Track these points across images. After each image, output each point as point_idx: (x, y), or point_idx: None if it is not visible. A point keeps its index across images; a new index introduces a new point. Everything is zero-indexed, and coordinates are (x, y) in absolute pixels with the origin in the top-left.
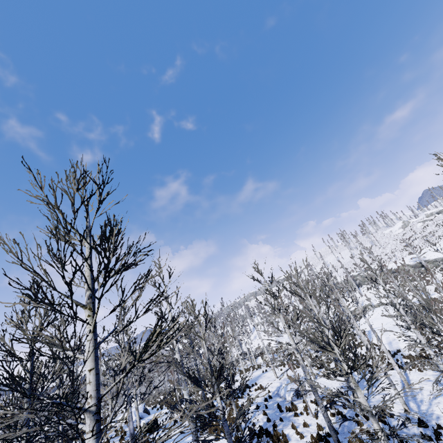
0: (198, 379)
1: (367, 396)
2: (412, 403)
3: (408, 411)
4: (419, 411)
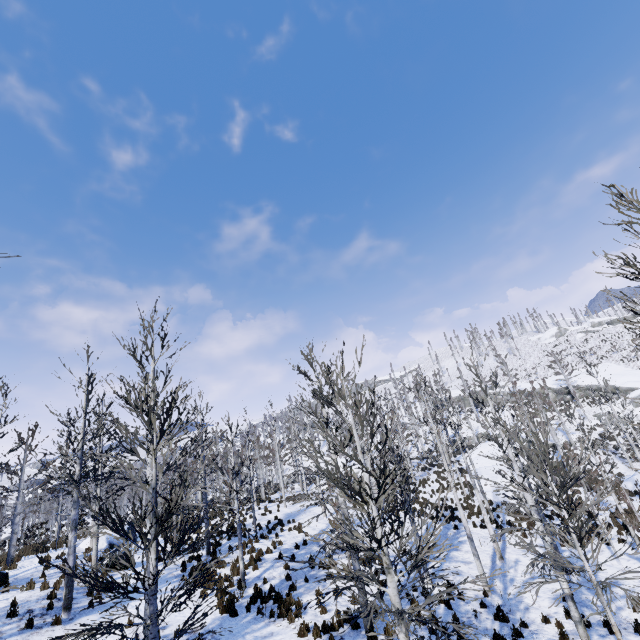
0: (121, 521)
1: (404, 586)
2: (498, 581)
3: (487, 593)
4: (504, 595)
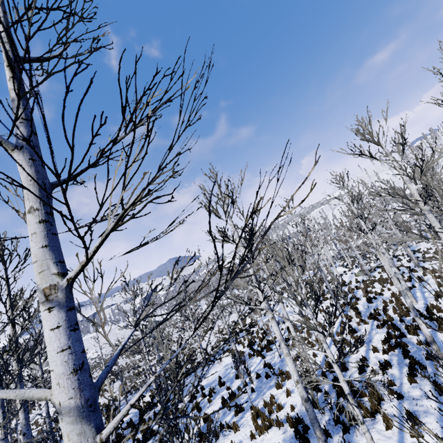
0: None
1: None
2: None
3: None
4: None
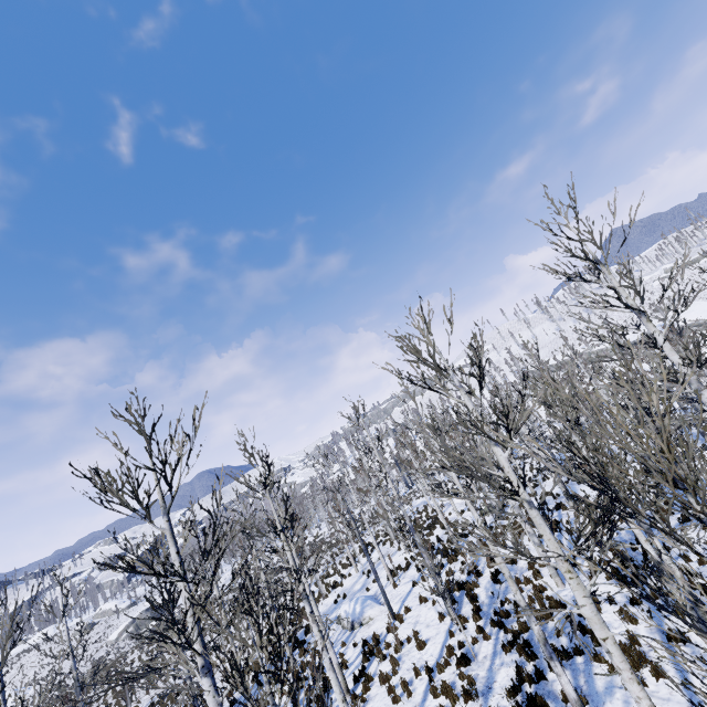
0: None
1: None
2: None
3: None
4: None
